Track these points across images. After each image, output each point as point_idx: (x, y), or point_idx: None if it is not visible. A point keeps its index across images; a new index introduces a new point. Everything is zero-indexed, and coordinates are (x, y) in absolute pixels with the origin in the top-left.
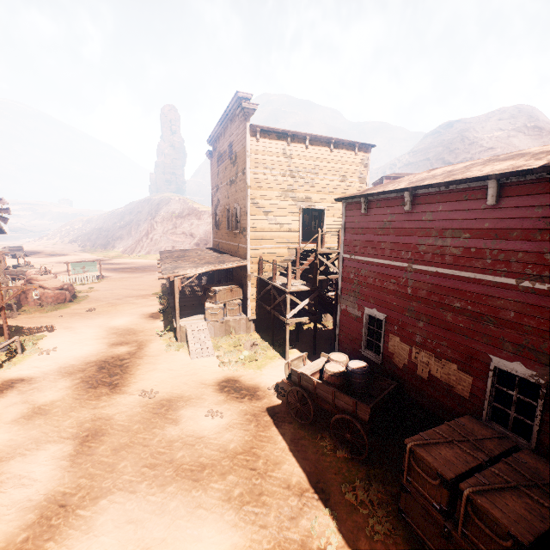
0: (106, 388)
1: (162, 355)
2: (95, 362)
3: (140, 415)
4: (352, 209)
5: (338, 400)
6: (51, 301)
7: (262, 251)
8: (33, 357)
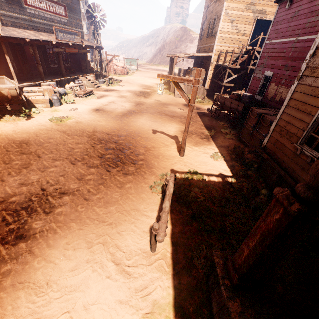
0: (143, 97)
1: (163, 94)
2: (138, 91)
3: (154, 104)
4: (282, 7)
5: (232, 104)
6: (119, 72)
7: (222, 48)
8: (117, 86)
